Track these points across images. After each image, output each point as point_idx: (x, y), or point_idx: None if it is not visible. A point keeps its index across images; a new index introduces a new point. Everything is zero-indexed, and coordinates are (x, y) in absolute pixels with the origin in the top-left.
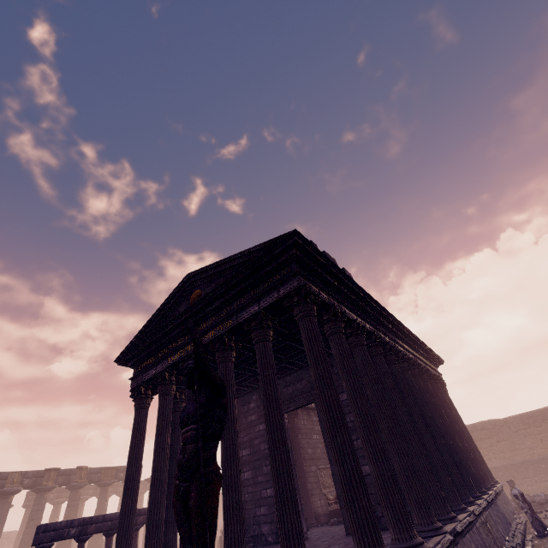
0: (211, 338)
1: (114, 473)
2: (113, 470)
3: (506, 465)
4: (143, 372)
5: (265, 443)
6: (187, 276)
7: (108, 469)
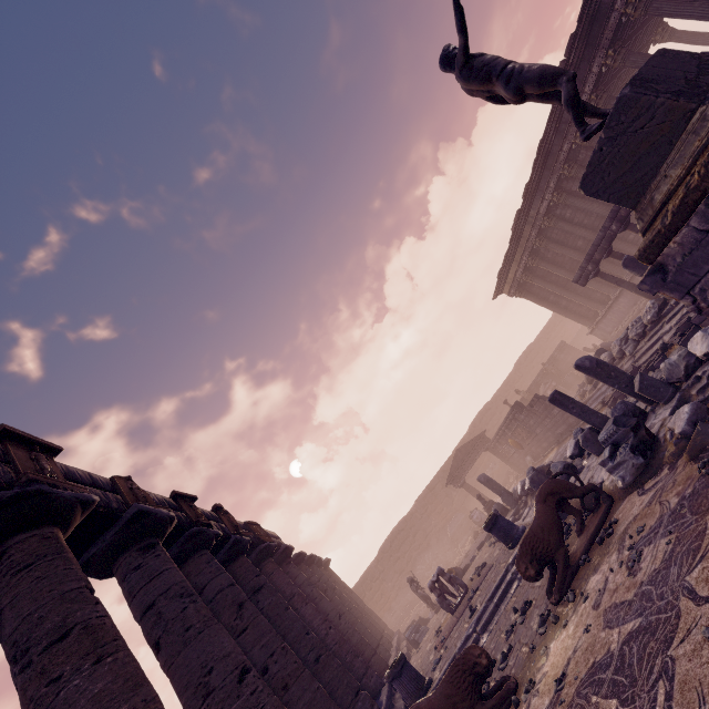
0: None
1: (262, 532)
2: (258, 528)
3: (572, 341)
4: None
5: None
6: None
7: (251, 525)
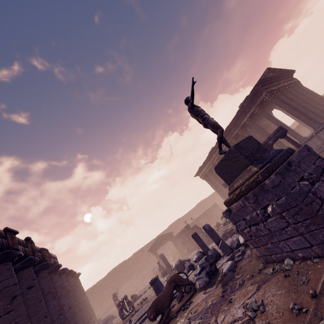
0: (287, 84)
1: (48, 255)
2: (47, 252)
3: (220, 203)
4: (269, 88)
5: (262, 138)
6: (267, 68)
7: (43, 250)
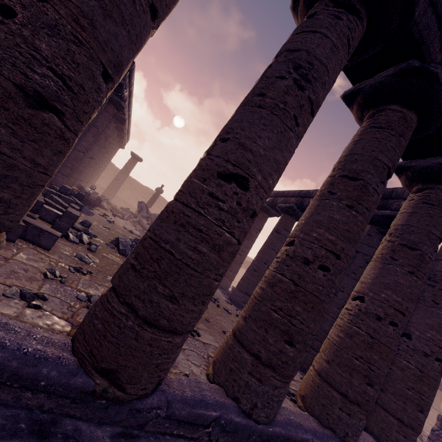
0: None
1: None
2: None
3: None
4: None
5: None
6: None
7: None
